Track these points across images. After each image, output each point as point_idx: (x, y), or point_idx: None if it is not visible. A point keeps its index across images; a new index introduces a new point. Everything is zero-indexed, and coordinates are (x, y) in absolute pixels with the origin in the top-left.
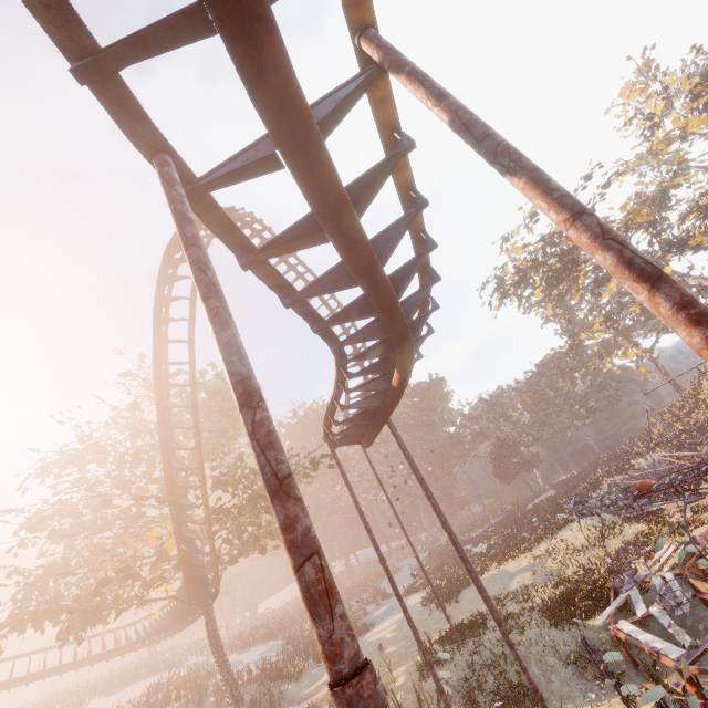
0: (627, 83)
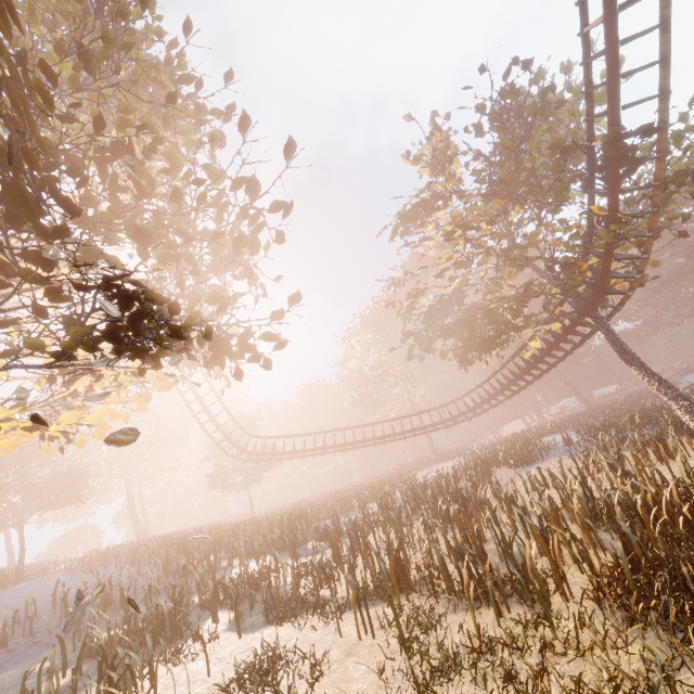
0: None
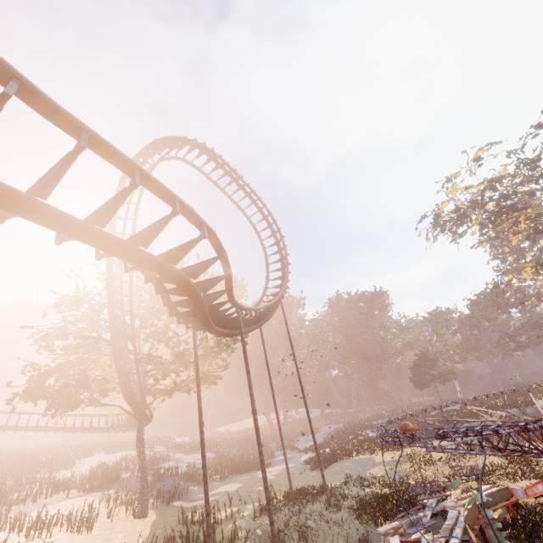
0: None
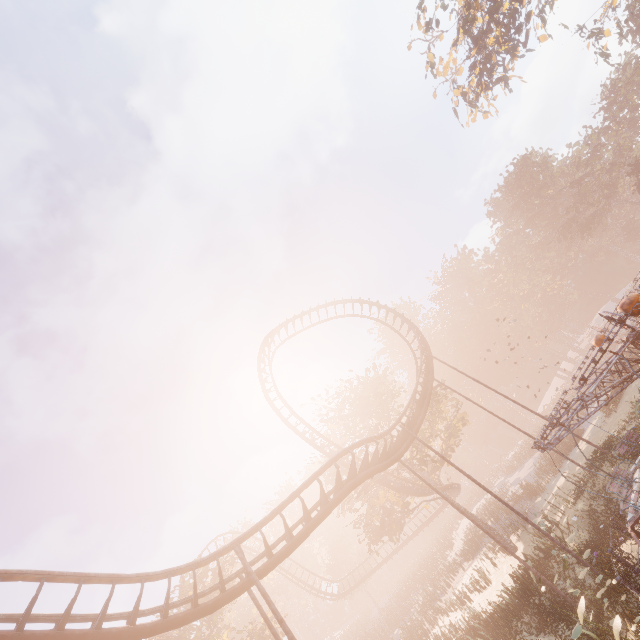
0: None
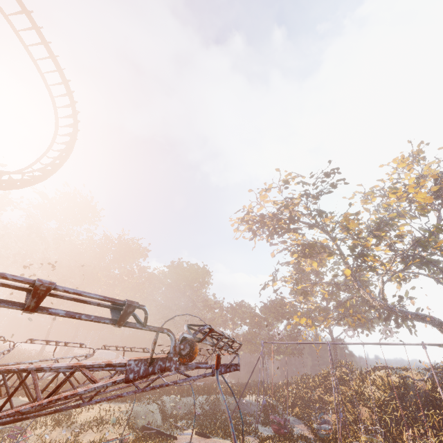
0: (401, 155)
